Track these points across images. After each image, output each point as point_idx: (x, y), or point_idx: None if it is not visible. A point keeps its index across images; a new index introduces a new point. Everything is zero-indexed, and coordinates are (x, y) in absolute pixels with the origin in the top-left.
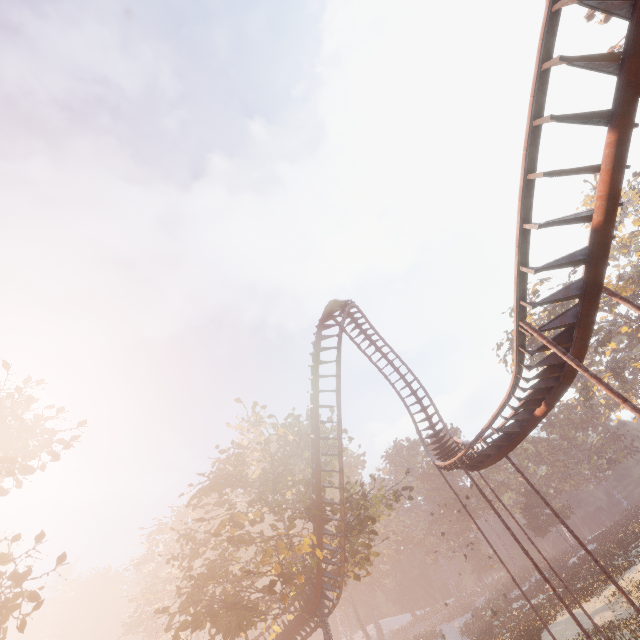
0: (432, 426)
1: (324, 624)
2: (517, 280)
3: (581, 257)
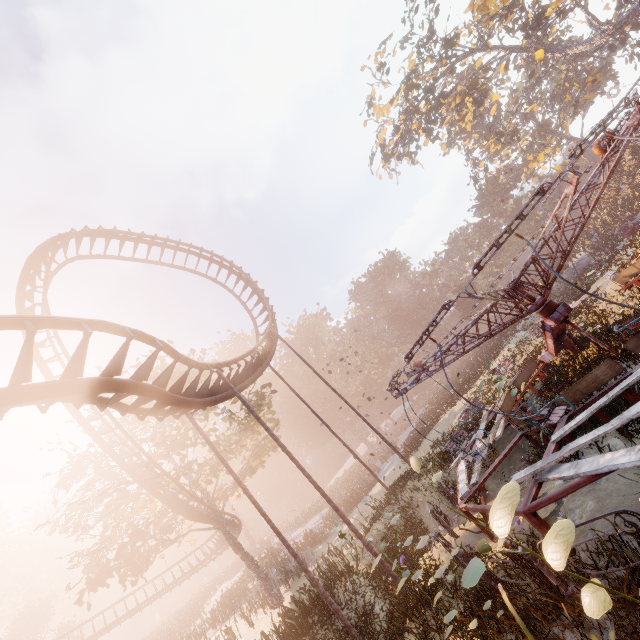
0: (268, 317)
1: (221, 526)
2: None
3: None
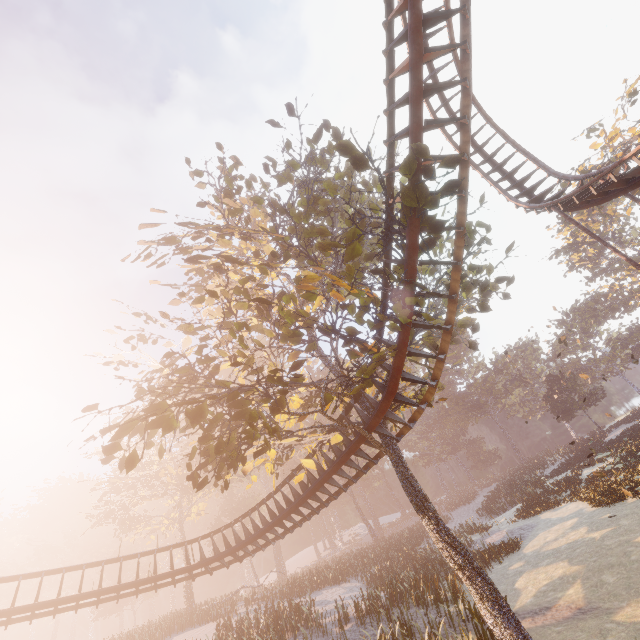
0: (540, 196)
1: (394, 450)
2: None
3: None
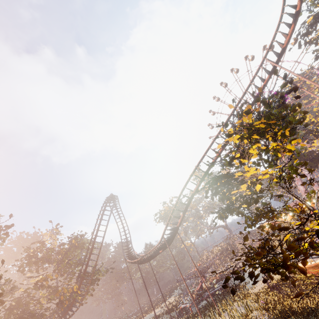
0: (127, 245)
1: None
2: (164, 229)
3: (174, 229)
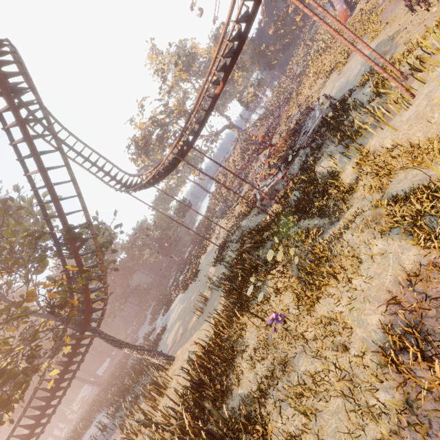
0: (120, 181)
1: (99, 333)
2: None
3: None
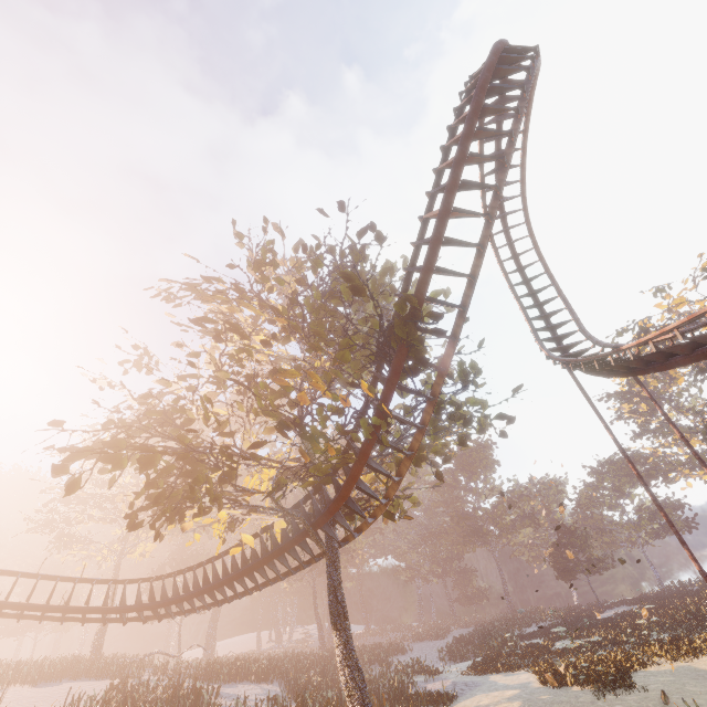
0: (565, 347)
1: (332, 554)
2: None
3: None
